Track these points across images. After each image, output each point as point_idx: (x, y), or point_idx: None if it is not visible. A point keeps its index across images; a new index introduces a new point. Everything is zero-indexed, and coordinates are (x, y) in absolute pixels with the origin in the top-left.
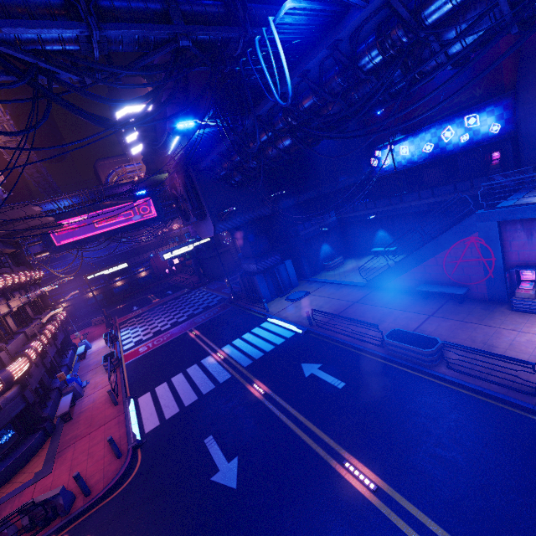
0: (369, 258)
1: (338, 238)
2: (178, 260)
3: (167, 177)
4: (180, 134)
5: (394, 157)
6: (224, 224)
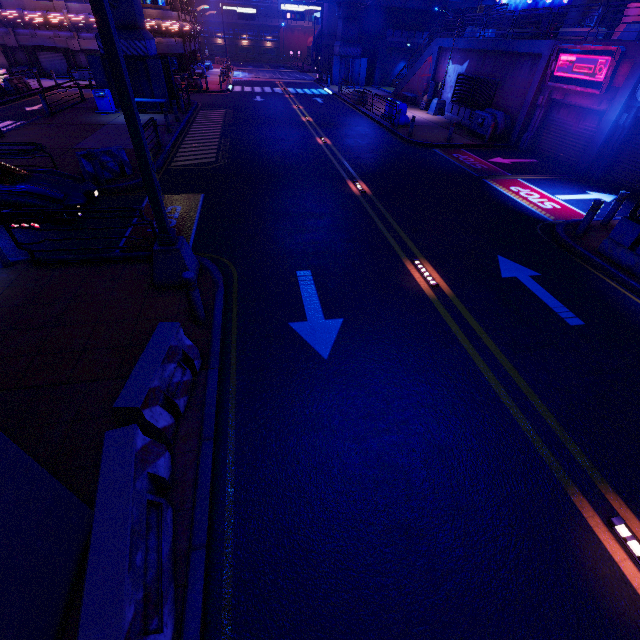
0: None
1: None
2: (290, 16)
3: None
4: None
5: None
6: None
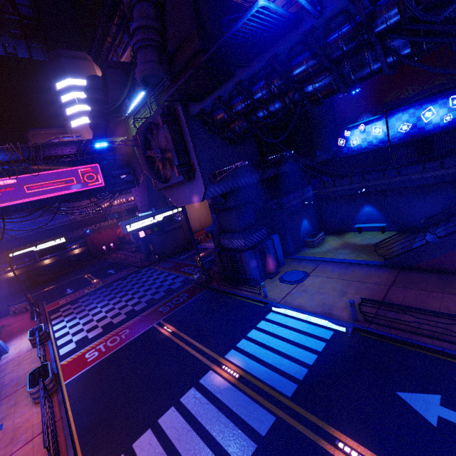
0: (352, 234)
1: (314, 213)
2: (144, 232)
3: None
4: (149, 86)
5: (364, 136)
6: (214, 188)
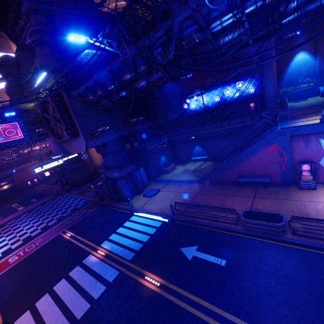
0: (190, 164)
1: (169, 152)
2: (49, 172)
3: (71, 75)
4: (48, 70)
5: (197, 103)
6: (94, 142)
